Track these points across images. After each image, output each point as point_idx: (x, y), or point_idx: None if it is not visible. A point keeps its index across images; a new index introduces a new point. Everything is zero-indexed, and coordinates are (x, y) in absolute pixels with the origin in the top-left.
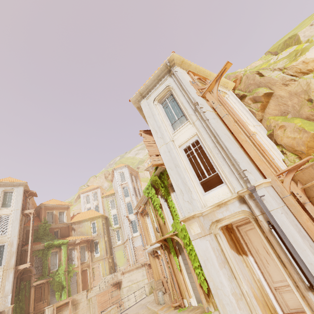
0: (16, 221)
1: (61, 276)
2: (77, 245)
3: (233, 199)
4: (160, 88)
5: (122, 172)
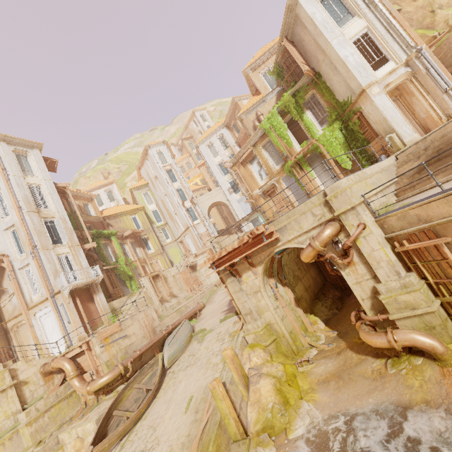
0: (55, 194)
1: (124, 268)
2: (126, 239)
3: (401, 66)
4: None
5: (160, 151)
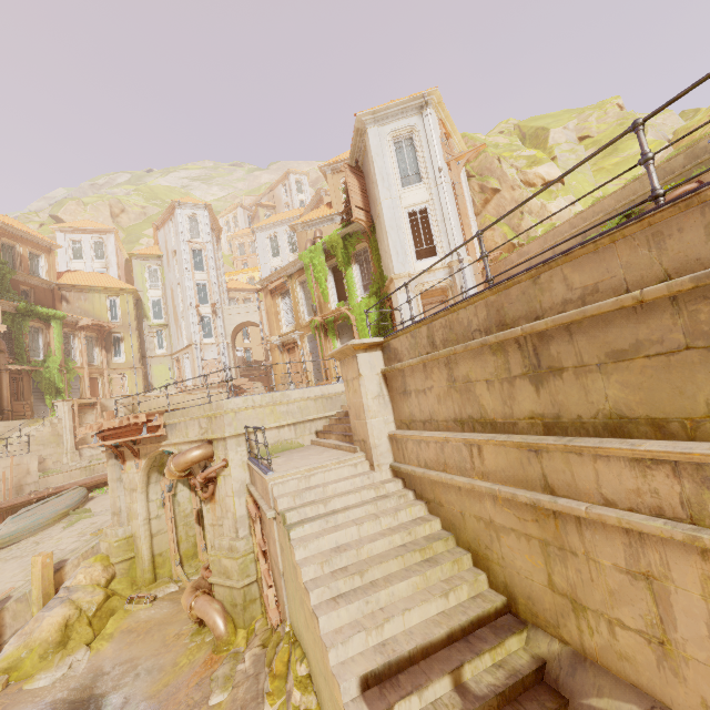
0: None
1: (53, 374)
2: (81, 330)
3: (442, 269)
4: (403, 122)
5: (196, 217)
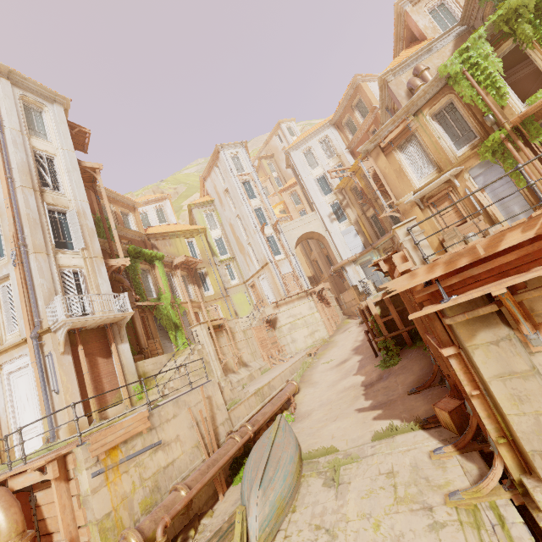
0: (76, 173)
1: (168, 310)
2: (176, 269)
3: None
4: None
5: (236, 155)
